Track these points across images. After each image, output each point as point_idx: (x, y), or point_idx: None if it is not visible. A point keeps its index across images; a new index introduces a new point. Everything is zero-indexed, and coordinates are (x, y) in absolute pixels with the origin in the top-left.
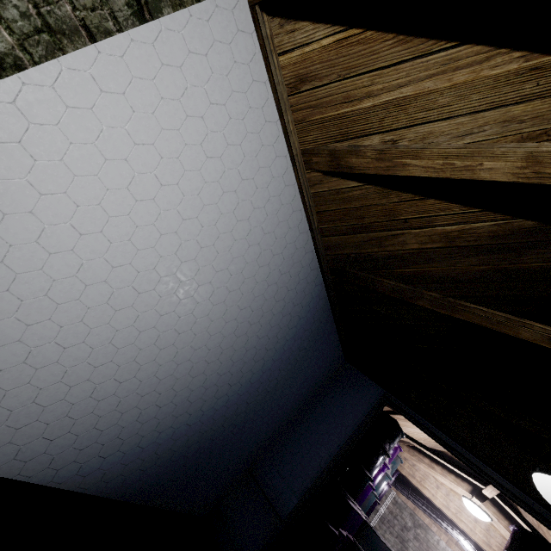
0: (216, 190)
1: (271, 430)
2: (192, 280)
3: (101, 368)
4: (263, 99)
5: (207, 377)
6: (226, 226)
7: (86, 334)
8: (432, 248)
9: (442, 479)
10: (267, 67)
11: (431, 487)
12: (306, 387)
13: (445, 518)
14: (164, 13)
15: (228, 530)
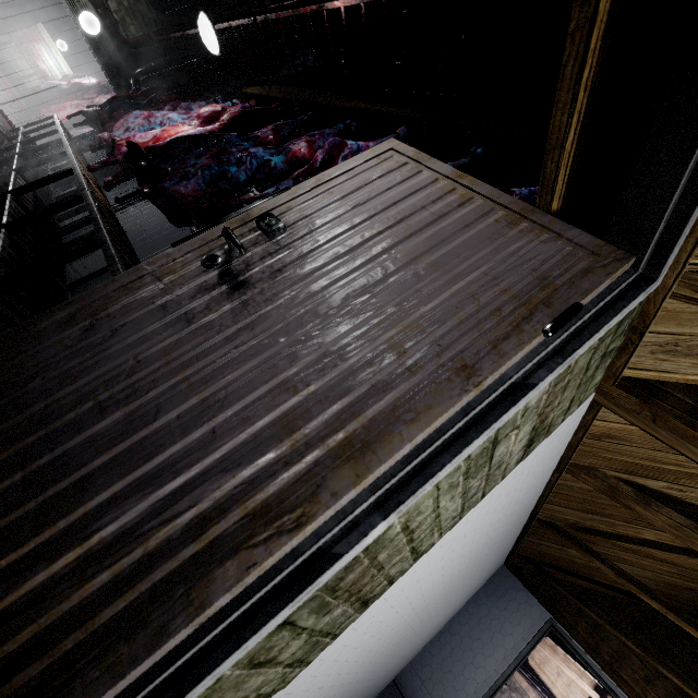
0: (494, 524)
1: (424, 644)
2: (441, 589)
3: (353, 681)
4: (563, 445)
5: (409, 640)
6: (485, 540)
7: (360, 667)
8: (669, 544)
9: (569, 672)
10: (580, 427)
11: (551, 673)
12: (465, 600)
13: None
14: (534, 448)
15: None
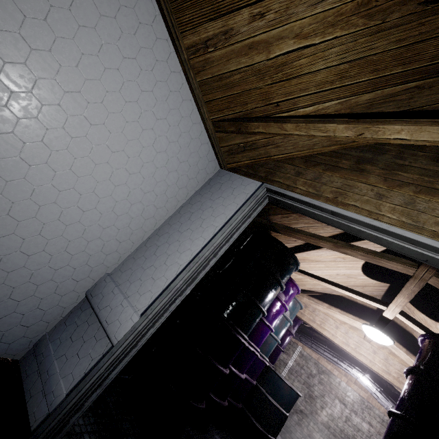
0: None
1: (112, 239)
2: None
3: None
4: None
5: None
6: None
7: None
8: None
9: (341, 317)
10: None
11: (331, 328)
12: (163, 187)
13: (345, 359)
14: None
15: (41, 371)
